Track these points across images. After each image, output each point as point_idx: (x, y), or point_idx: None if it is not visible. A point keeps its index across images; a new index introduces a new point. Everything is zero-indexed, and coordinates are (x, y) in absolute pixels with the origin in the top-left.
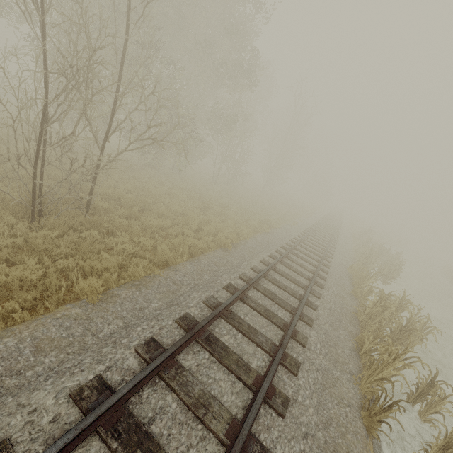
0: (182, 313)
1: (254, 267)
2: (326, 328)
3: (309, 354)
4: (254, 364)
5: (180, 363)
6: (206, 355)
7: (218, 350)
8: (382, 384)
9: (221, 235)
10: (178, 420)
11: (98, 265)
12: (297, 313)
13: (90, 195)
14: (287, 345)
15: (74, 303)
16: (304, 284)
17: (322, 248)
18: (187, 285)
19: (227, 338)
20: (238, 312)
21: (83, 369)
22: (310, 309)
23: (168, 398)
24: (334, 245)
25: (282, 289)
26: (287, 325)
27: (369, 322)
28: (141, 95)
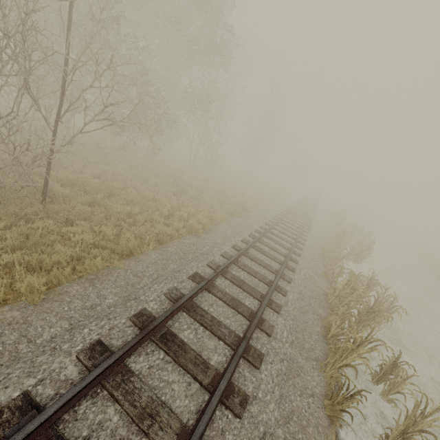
0: (139, 308)
1: (224, 253)
2: (295, 313)
3: (274, 343)
4: (214, 360)
5: (128, 367)
6: (160, 355)
7: (174, 348)
8: (345, 373)
9: (193, 220)
10: (119, 435)
11: (46, 259)
12: (265, 301)
13: (46, 181)
14: (252, 335)
15: (14, 304)
16: (275, 268)
17: (296, 230)
18: (150, 276)
19: (187, 333)
20: (202, 303)
21: (8, 386)
22: (279, 295)
23: (110, 410)
24: (309, 226)
25: (252, 276)
26: (254, 314)
27: (338, 305)
28: (95, 70)
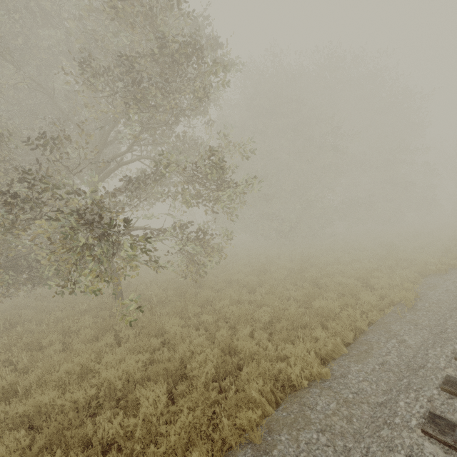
0: None
1: None
2: None
3: None
4: None
5: None
6: None
7: None
8: None
9: None
10: None
11: None
12: None
13: None
14: None
15: None
16: None
17: None
18: None
19: None
20: None
21: None
22: None
23: None
24: None
25: None
26: None
27: None
28: None
